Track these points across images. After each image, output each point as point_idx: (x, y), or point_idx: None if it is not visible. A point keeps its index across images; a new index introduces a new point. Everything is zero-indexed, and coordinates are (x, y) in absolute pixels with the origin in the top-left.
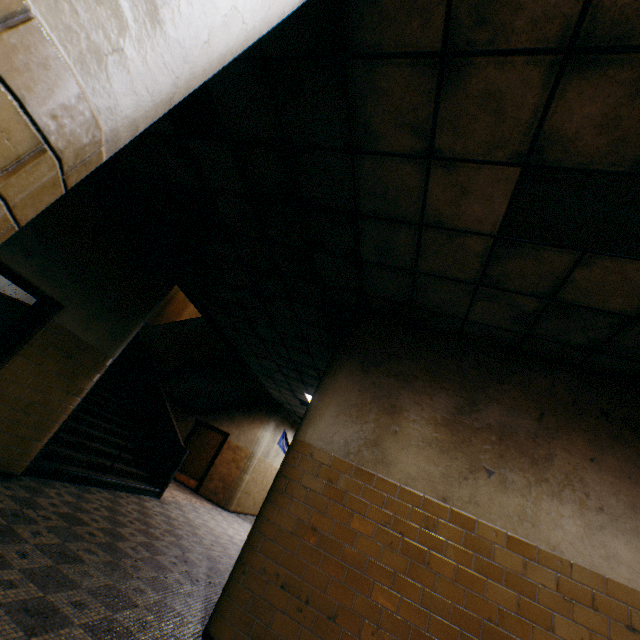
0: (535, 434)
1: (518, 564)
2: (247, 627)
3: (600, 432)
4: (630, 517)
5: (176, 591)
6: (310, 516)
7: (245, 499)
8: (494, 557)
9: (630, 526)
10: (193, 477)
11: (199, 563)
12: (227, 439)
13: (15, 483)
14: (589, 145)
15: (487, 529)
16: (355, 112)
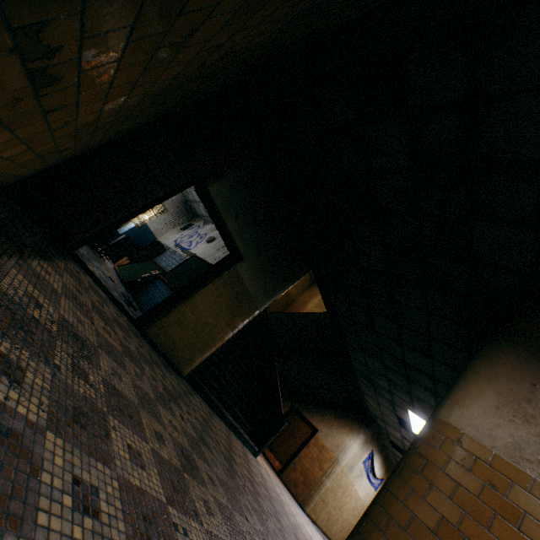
0: None
1: None
2: None
3: None
4: None
5: (274, 538)
6: (460, 520)
7: (320, 507)
8: None
9: None
10: (278, 459)
11: (288, 532)
12: (315, 434)
13: (180, 379)
14: None
15: None
16: None
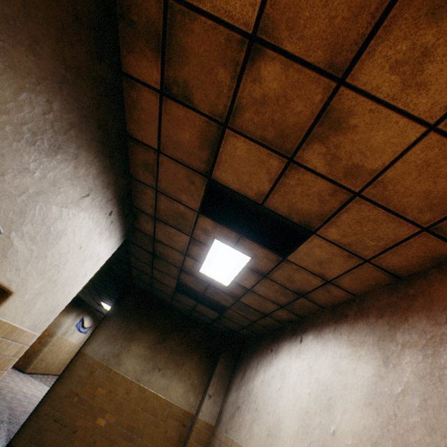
0: (182, 354)
1: (157, 405)
2: (33, 439)
3: (204, 354)
4: (200, 387)
5: None
6: (77, 388)
7: (40, 364)
8: (149, 403)
9: (198, 390)
10: None
11: (4, 411)
12: None
13: None
14: (191, 284)
15: (150, 392)
16: (129, 248)
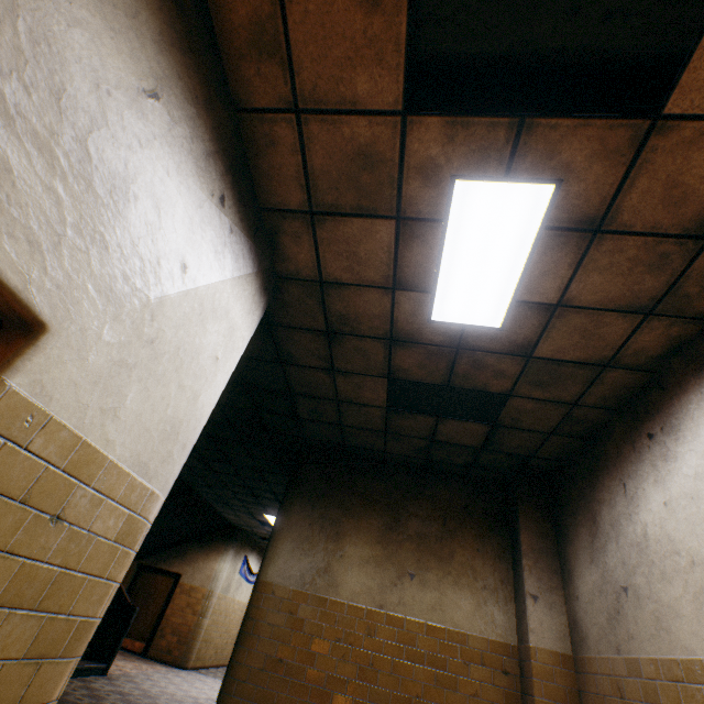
0: (441, 537)
1: (434, 645)
2: None
3: (482, 526)
4: (502, 588)
5: None
6: (276, 649)
7: (206, 649)
8: (418, 644)
9: (502, 595)
10: (139, 638)
11: None
12: (179, 581)
13: None
14: (417, 373)
15: (412, 623)
16: (280, 346)
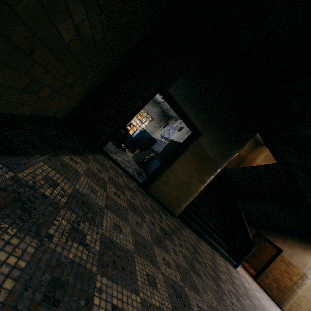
0: None
1: None
2: None
3: None
4: None
5: None
6: None
7: (295, 309)
8: None
9: None
10: (252, 267)
11: None
12: (280, 253)
13: (174, 218)
14: None
15: None
16: None
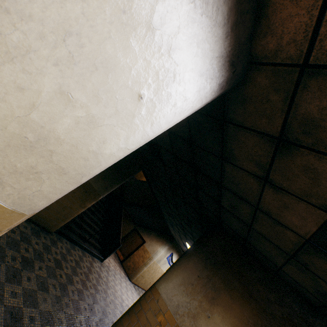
0: None
1: None
2: None
3: None
4: None
5: None
6: None
7: (140, 279)
8: None
9: None
10: (123, 254)
11: (97, 313)
12: (143, 244)
13: (49, 236)
14: None
15: None
16: (226, 144)
